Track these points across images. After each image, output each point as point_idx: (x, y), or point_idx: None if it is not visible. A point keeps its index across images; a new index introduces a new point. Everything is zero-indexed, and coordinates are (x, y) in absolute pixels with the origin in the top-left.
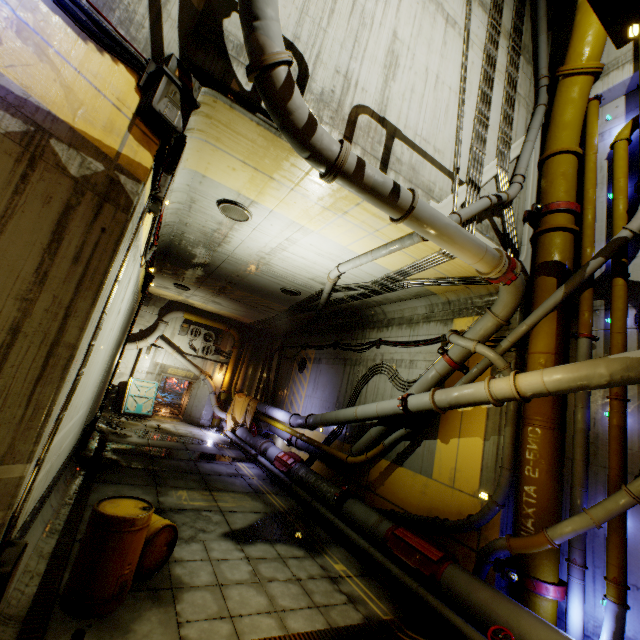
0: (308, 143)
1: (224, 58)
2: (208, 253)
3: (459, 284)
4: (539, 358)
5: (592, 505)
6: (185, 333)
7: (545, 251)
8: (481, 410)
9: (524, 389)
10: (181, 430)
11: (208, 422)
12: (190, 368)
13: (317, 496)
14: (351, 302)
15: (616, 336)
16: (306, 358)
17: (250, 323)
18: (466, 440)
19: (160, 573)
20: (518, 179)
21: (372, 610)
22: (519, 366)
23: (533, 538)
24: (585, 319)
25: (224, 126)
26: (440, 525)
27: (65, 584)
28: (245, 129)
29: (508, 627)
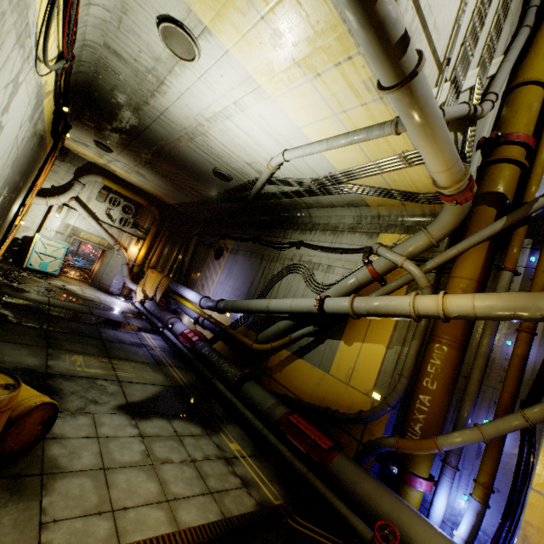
0: None
1: None
2: (137, 105)
3: (399, 199)
4: (461, 283)
5: (474, 418)
6: (103, 200)
7: (492, 181)
8: (390, 321)
9: (451, 310)
10: (88, 294)
11: (118, 291)
12: (105, 236)
13: (217, 374)
14: (281, 199)
15: (541, 274)
16: (224, 247)
17: (173, 204)
18: (369, 345)
19: (30, 454)
20: (492, 97)
21: (264, 494)
22: (435, 287)
23: (423, 442)
24: (514, 254)
25: None
26: (331, 415)
27: None
28: None
29: (389, 518)
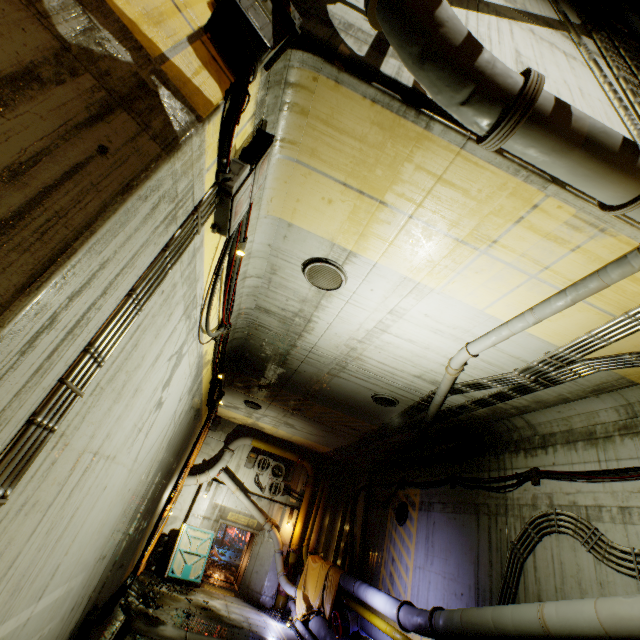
0: (470, 68)
1: (329, 28)
2: (285, 351)
3: None
4: None
5: None
6: (251, 465)
7: None
8: None
9: None
10: (234, 613)
11: (270, 600)
12: (253, 513)
13: None
14: (474, 411)
15: None
16: (406, 501)
17: (326, 452)
18: None
19: None
20: None
21: None
22: None
23: None
24: None
25: (323, 124)
26: None
27: None
28: (352, 119)
29: None
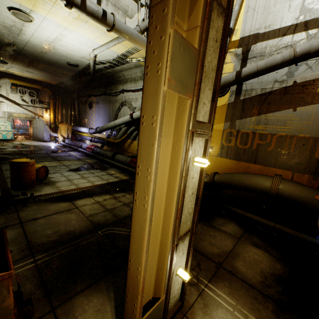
0: None
1: None
2: (12, 40)
3: None
4: None
5: None
6: (15, 92)
7: None
8: None
9: None
10: (35, 144)
11: (49, 139)
12: (27, 113)
13: (105, 157)
14: (107, 70)
15: None
16: (92, 102)
17: (56, 84)
18: None
19: (46, 180)
20: None
21: (122, 178)
22: None
23: None
24: None
25: None
26: None
27: (10, 184)
28: None
29: None
